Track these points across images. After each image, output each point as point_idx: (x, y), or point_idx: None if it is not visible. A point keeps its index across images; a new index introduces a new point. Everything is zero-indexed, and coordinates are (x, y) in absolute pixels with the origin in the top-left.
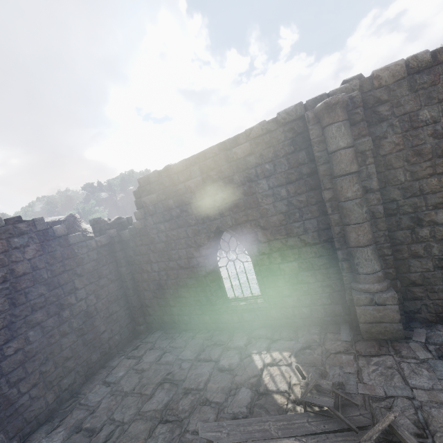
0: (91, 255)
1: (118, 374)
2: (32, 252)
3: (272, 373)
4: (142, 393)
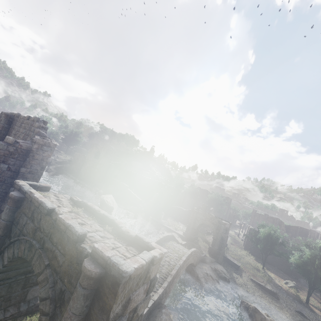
0: None
1: None
2: None
3: None
4: None
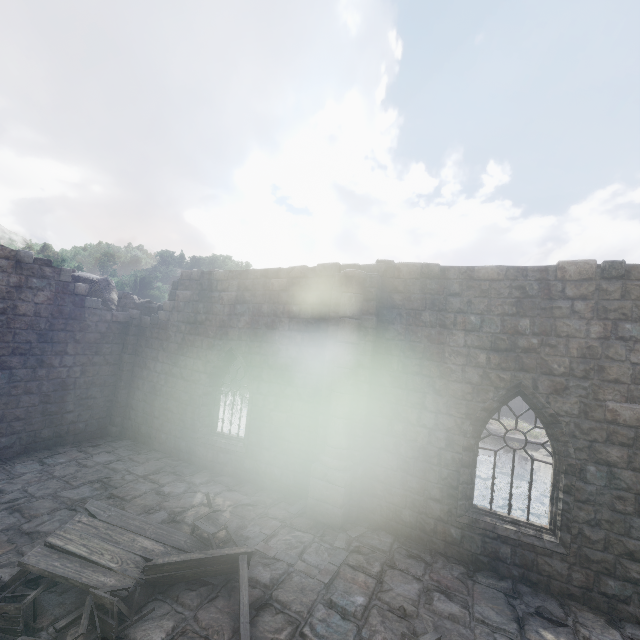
0: (100, 327)
1: (59, 459)
2: (43, 298)
3: (200, 511)
4: (69, 482)
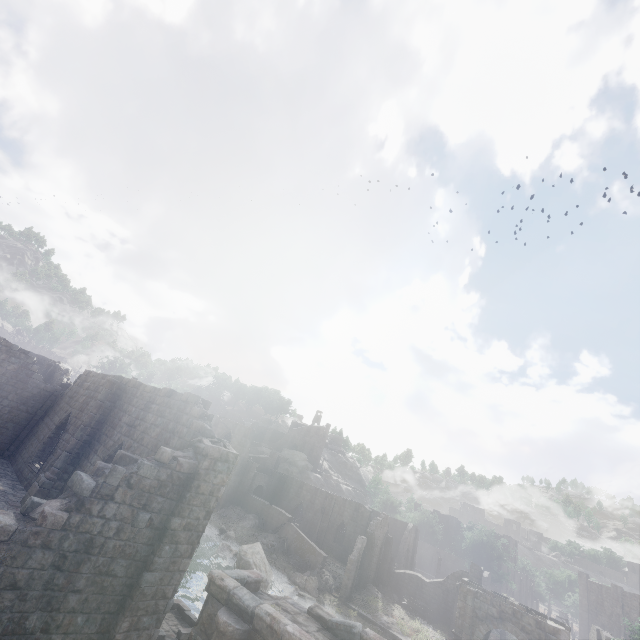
0: (35, 390)
1: None
2: (12, 367)
3: None
4: None
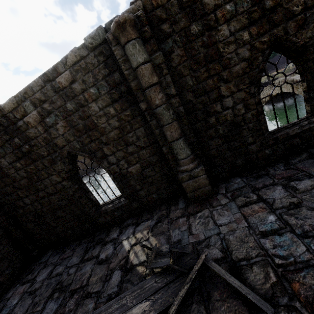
0: None
1: (12, 303)
2: None
3: (136, 251)
4: (34, 311)
